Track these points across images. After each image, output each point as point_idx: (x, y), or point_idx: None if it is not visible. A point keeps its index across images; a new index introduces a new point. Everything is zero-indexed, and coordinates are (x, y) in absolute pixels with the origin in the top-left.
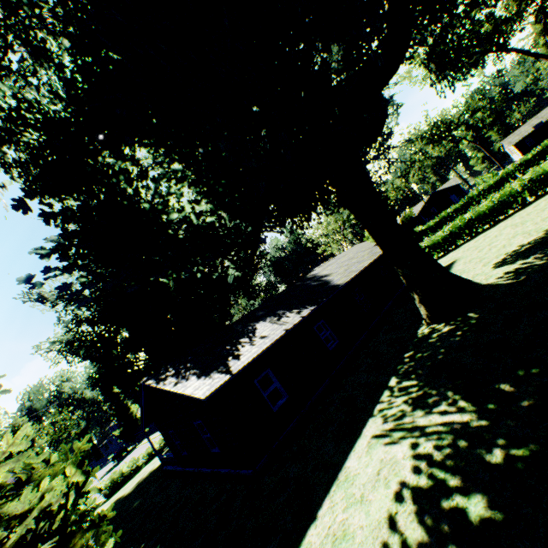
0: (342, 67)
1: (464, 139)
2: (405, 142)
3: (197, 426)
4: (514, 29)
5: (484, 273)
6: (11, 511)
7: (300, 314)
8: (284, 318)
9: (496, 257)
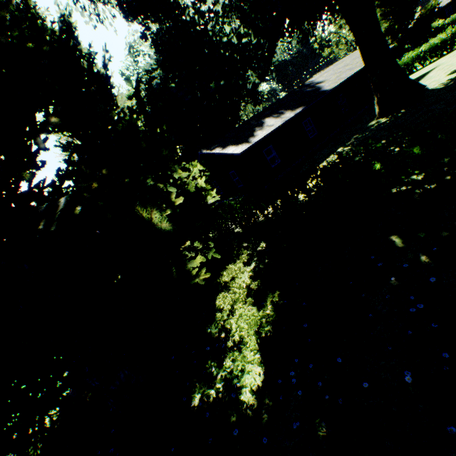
0: None
1: None
2: None
3: (231, 175)
4: None
5: (438, 80)
6: (184, 176)
7: (294, 112)
8: (283, 115)
9: None
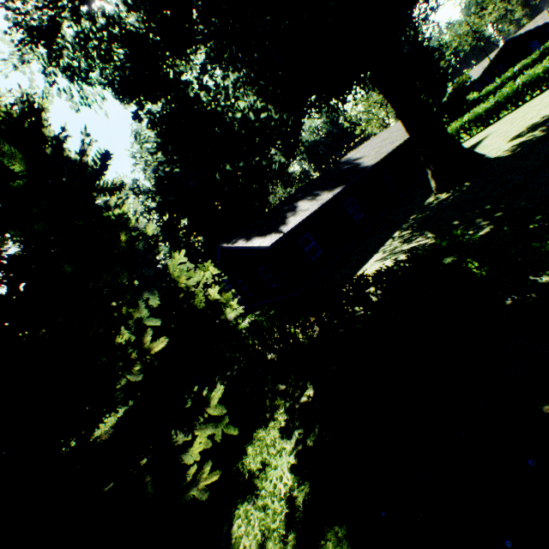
0: None
1: None
2: None
3: (260, 272)
4: None
5: (498, 148)
6: (191, 284)
7: (332, 193)
8: (320, 196)
9: (517, 131)
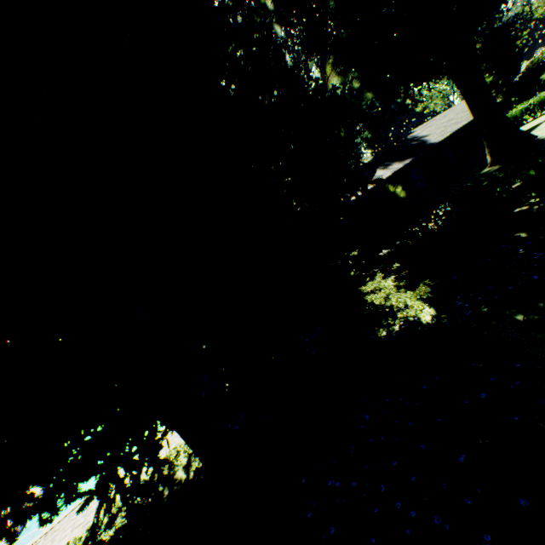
0: None
1: None
2: None
3: None
4: None
5: None
6: None
7: (402, 163)
8: (391, 166)
9: None
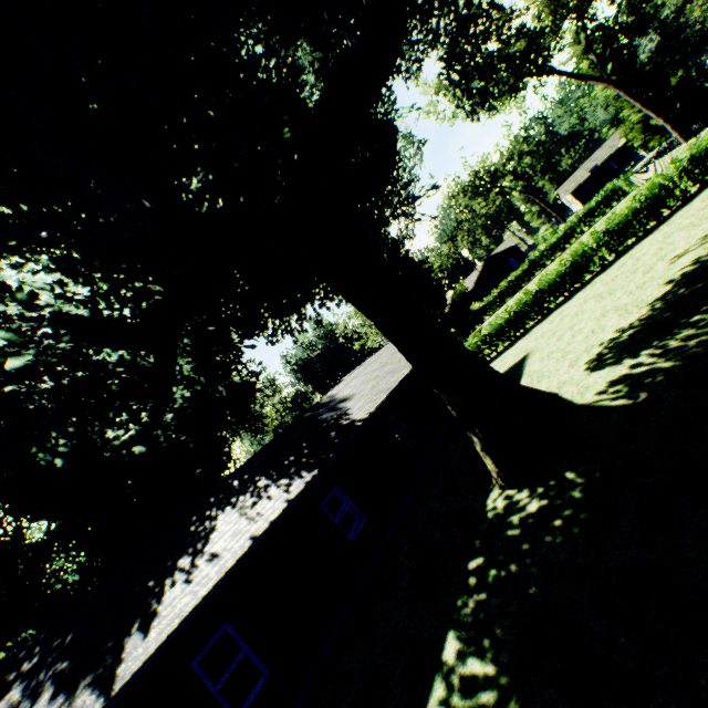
0: (322, 81)
1: (514, 190)
2: (432, 189)
3: None
4: (552, 49)
5: (574, 381)
6: None
7: (287, 493)
8: (263, 501)
9: (586, 350)
